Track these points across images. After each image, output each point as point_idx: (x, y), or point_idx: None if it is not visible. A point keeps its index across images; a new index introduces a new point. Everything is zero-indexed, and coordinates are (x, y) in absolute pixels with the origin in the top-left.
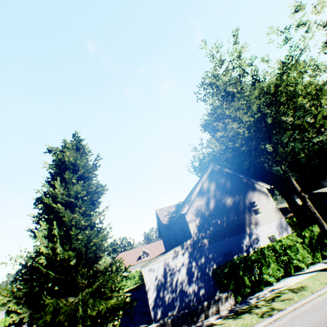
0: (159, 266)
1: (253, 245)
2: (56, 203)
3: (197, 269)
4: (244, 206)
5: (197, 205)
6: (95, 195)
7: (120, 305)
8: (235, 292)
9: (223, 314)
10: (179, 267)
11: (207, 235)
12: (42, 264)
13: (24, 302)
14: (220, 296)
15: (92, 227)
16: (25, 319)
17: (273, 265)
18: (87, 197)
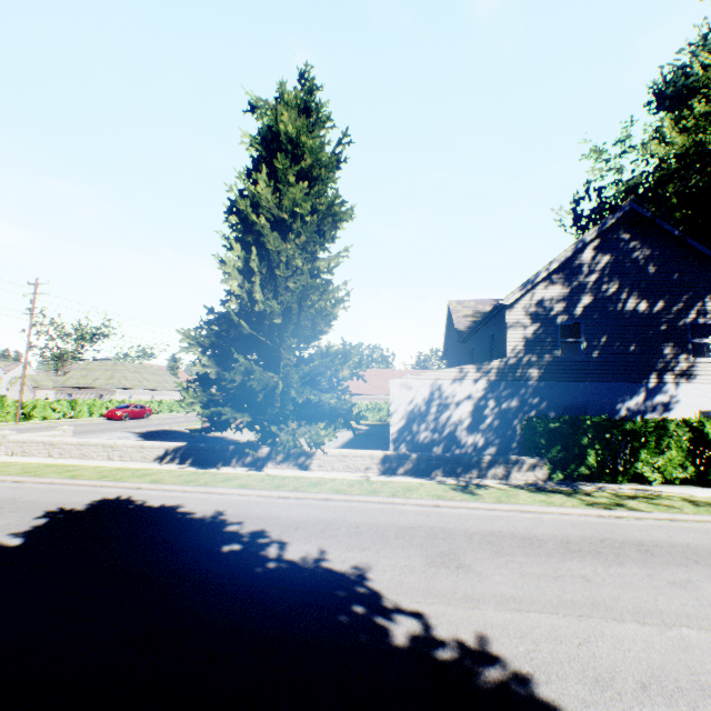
0: (421, 386)
1: (648, 415)
2: (258, 217)
3: (496, 414)
4: (673, 329)
5: (545, 296)
6: (328, 221)
7: (342, 412)
8: (555, 464)
9: (513, 484)
10: (460, 399)
11: (541, 362)
12: (233, 311)
13: (210, 354)
14: (522, 459)
15: (313, 278)
16: (211, 376)
17: (674, 455)
18: (312, 219)
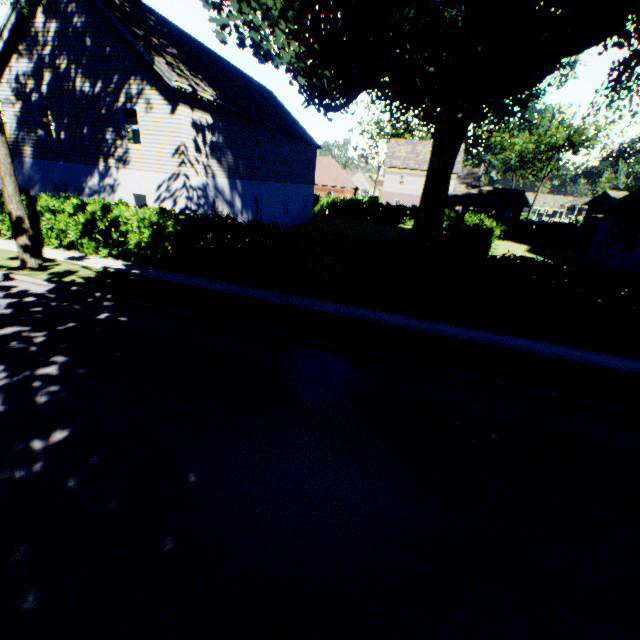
0: None
1: (103, 195)
2: None
3: None
4: (111, 115)
5: (20, 72)
6: None
7: None
8: None
9: None
10: None
11: (32, 142)
12: None
13: None
14: None
15: None
16: None
17: None
18: None
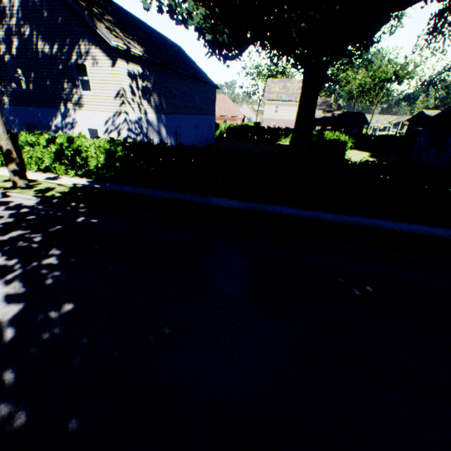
0: None
1: (66, 130)
2: None
3: None
4: (67, 69)
5: None
6: None
7: None
8: None
9: None
10: None
11: (8, 93)
12: None
13: None
14: None
15: None
16: None
17: None
18: None
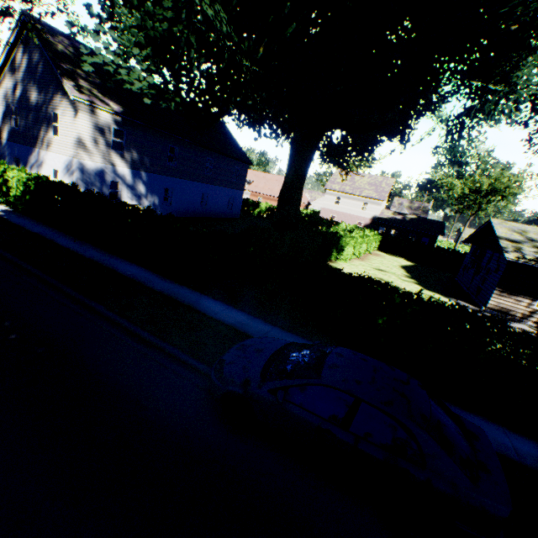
0: None
1: (37, 168)
2: None
3: None
4: (46, 116)
5: (7, 87)
6: None
7: None
8: None
9: None
10: None
11: (8, 130)
12: None
13: None
14: None
15: None
16: None
17: None
18: None
